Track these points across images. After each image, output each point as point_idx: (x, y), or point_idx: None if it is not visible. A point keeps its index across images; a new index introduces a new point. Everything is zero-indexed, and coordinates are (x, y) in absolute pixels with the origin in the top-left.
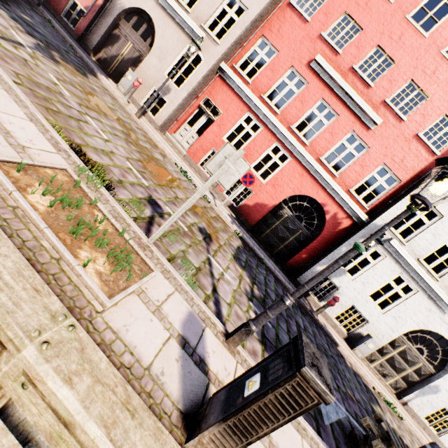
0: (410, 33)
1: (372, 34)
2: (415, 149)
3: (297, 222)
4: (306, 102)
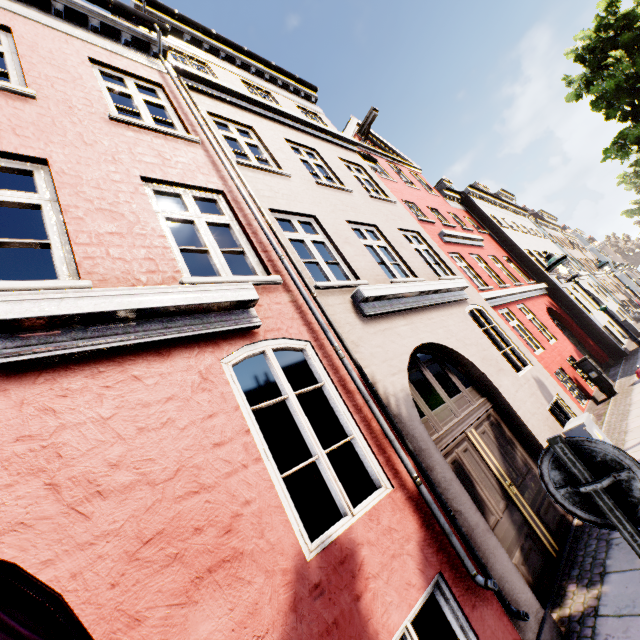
0: (417, 192)
1: (418, 202)
2: (487, 239)
3: (565, 334)
4: (475, 264)
